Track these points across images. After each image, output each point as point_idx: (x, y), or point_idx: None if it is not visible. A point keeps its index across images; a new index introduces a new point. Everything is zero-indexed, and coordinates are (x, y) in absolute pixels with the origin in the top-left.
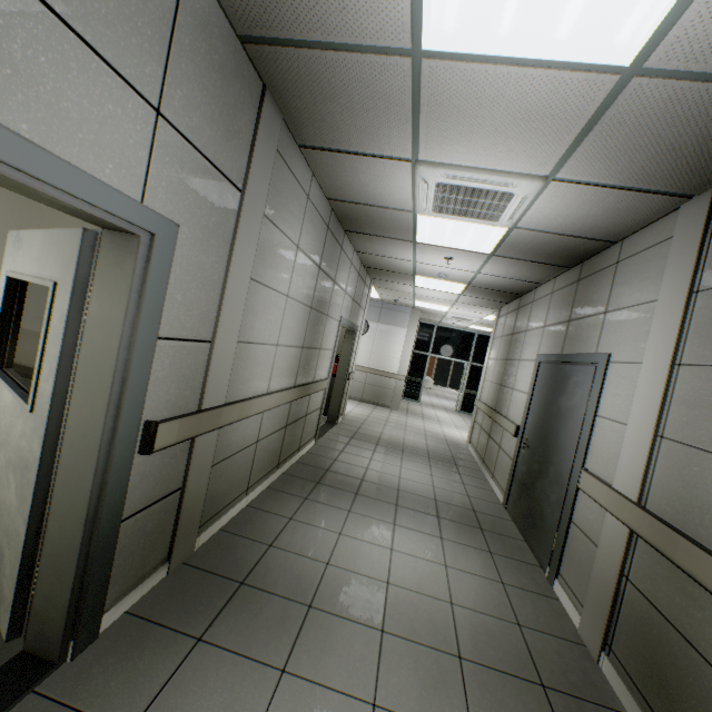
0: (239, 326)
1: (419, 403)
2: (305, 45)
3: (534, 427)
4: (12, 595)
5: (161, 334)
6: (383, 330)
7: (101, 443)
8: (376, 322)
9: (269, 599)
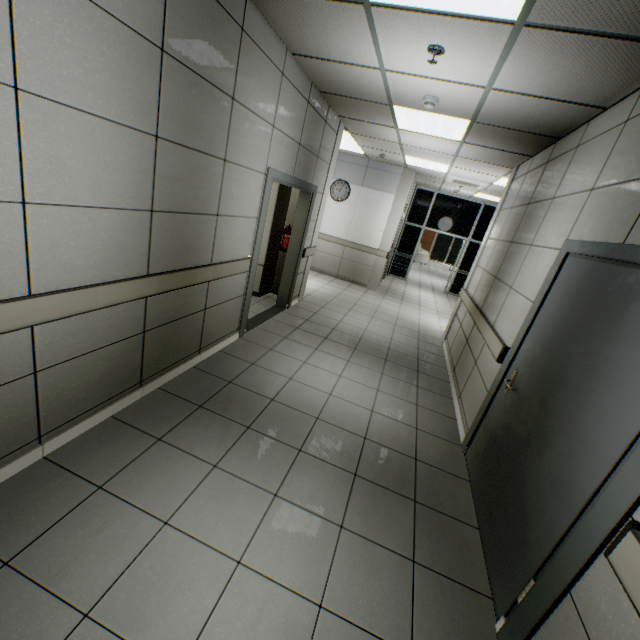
0: None
1: (405, 281)
2: None
3: (532, 363)
4: None
5: None
6: (366, 196)
7: None
8: (359, 185)
9: None
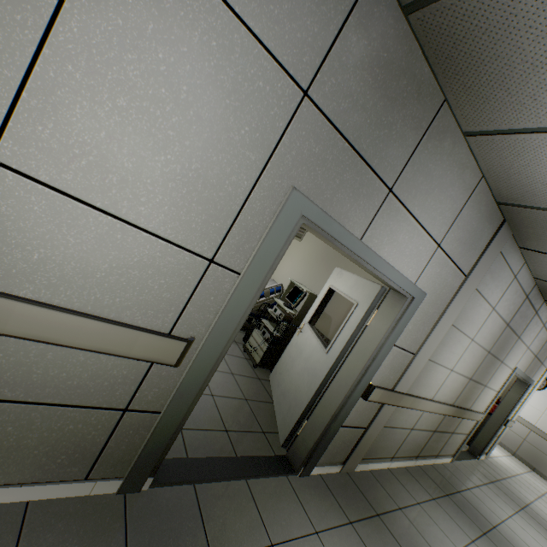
0: (433, 350)
1: None
2: (546, 209)
3: None
4: (291, 428)
5: (395, 343)
6: None
7: (353, 383)
8: None
9: (393, 541)
